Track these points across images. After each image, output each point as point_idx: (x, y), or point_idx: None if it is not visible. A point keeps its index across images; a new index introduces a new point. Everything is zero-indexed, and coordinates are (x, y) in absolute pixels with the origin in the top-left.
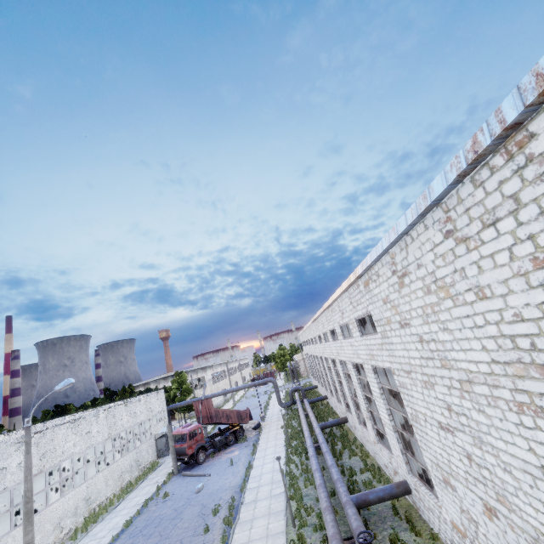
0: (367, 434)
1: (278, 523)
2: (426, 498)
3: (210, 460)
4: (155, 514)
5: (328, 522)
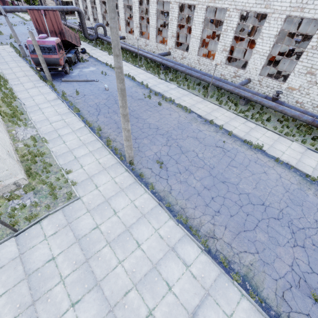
0: (209, 61)
1: (196, 98)
2: (268, 82)
3: (72, 72)
4: (90, 103)
5: (244, 92)
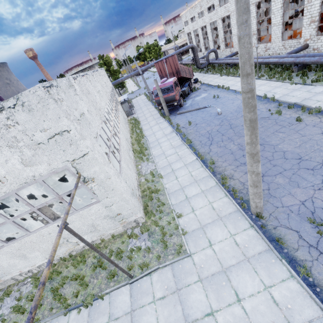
0: None
1: None
2: None
3: (185, 103)
4: (202, 132)
5: None
